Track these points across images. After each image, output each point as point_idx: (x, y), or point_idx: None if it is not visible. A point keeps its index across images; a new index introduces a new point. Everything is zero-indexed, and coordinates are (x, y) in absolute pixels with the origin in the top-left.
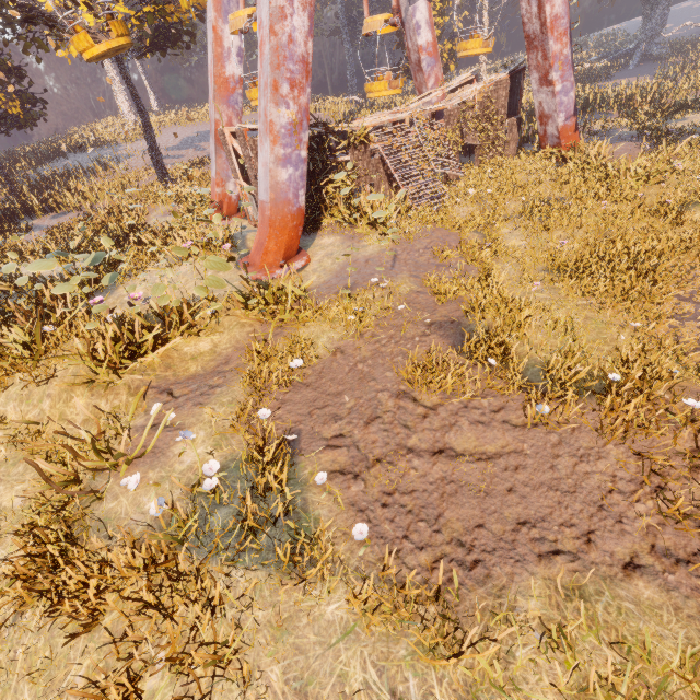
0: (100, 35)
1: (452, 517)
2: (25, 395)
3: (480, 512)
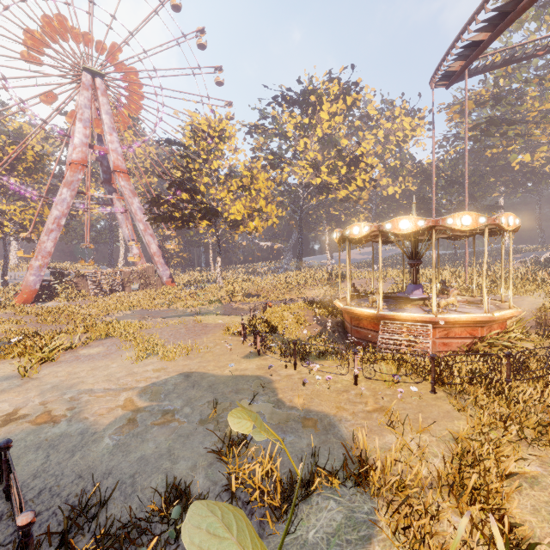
0: None
1: None
2: None
3: None
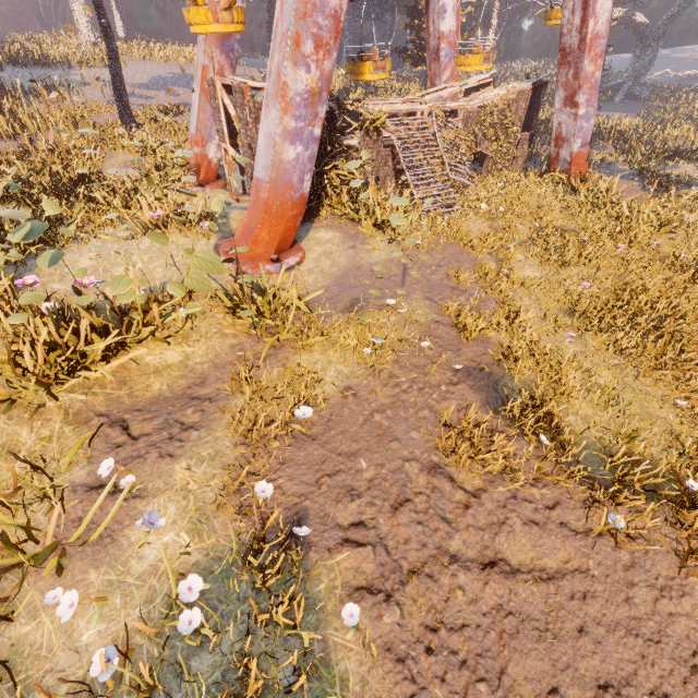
0: None
1: (518, 675)
2: None
3: (551, 666)
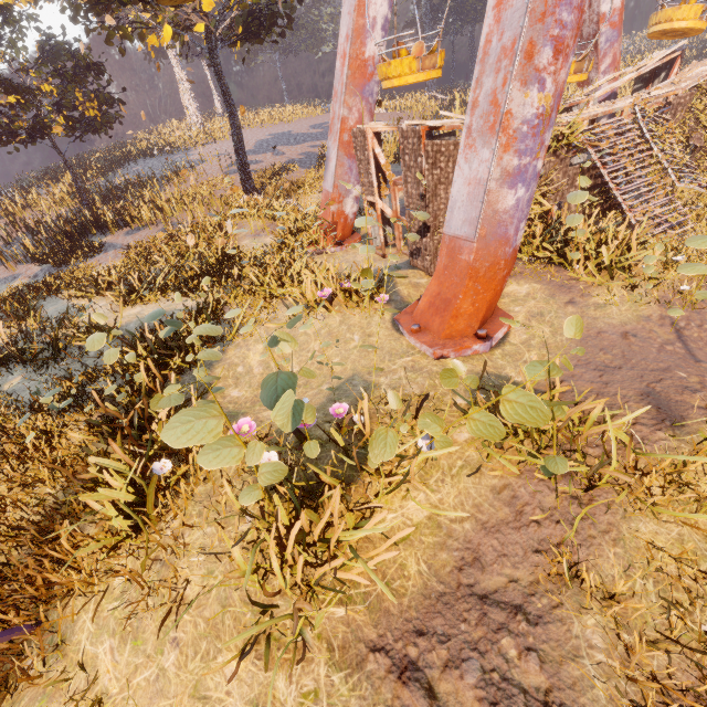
0: (195, 16)
1: None
2: (130, 628)
3: None
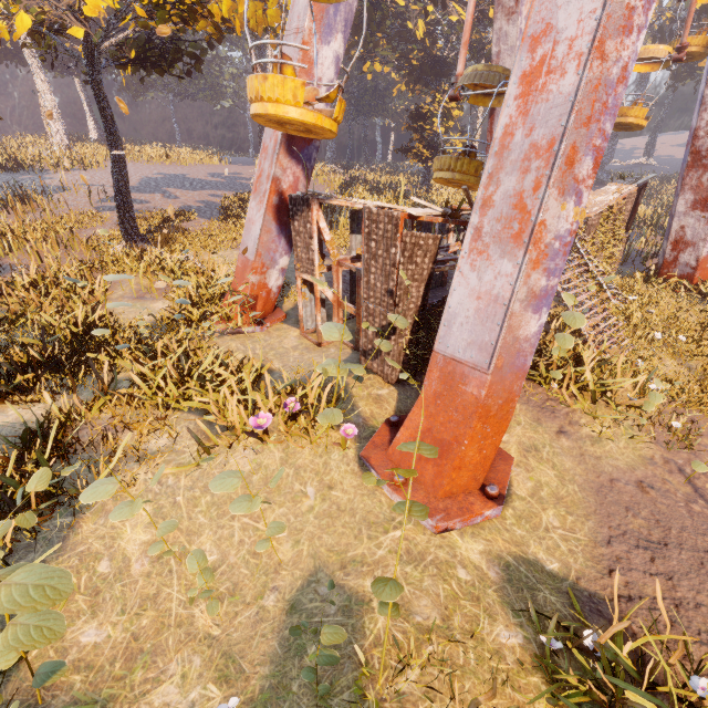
0: (71, 17)
1: None
2: None
3: None
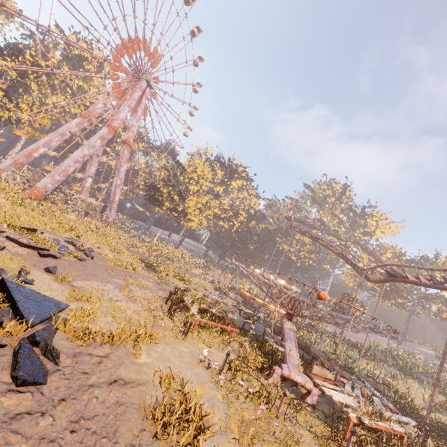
0: None
1: None
2: None
3: None
